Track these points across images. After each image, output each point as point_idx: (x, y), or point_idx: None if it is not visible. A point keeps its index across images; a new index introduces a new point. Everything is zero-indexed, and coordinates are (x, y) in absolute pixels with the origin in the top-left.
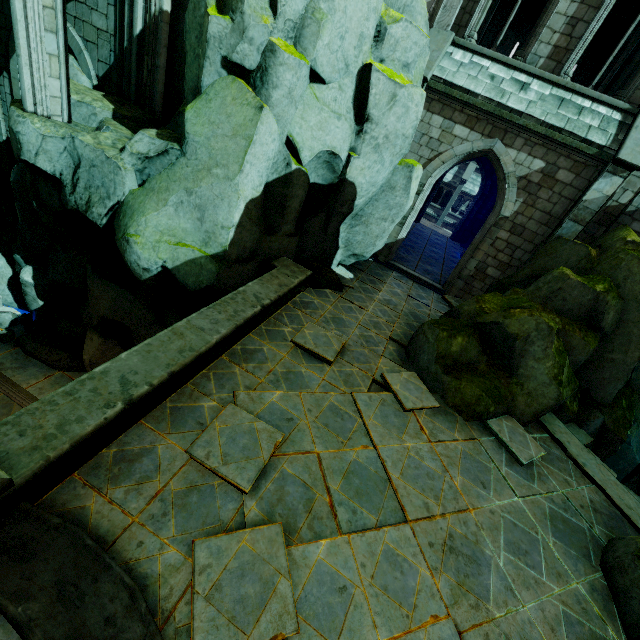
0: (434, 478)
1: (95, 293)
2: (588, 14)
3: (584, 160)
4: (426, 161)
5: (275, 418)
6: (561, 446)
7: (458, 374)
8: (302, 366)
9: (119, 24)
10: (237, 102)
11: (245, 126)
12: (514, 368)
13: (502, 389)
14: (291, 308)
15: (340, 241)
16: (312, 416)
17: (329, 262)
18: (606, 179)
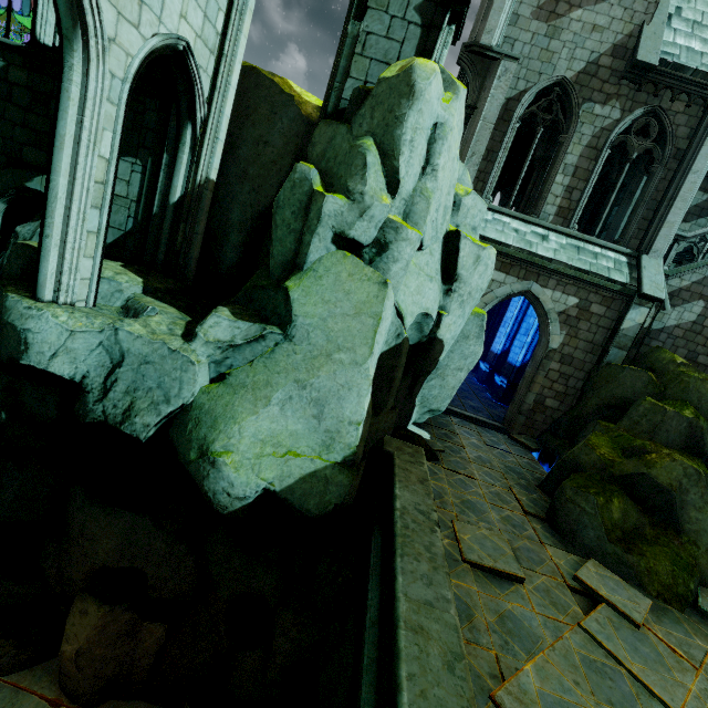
0: None
1: (91, 531)
2: (579, 184)
3: (610, 295)
4: None
5: None
6: None
7: (637, 548)
8: (503, 600)
9: (146, 191)
10: (355, 278)
11: (369, 303)
12: (679, 524)
13: (682, 554)
14: None
15: (416, 398)
16: (587, 693)
17: (406, 424)
18: (635, 310)
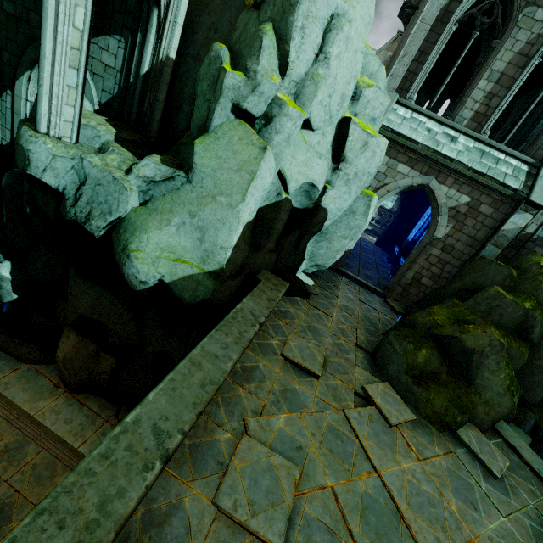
0: (435, 505)
1: (76, 293)
2: (501, 92)
3: (501, 198)
4: (373, 189)
5: (286, 448)
6: (516, 451)
7: (426, 384)
8: (295, 382)
9: (127, 63)
10: (243, 142)
11: (249, 162)
12: (472, 378)
13: (464, 398)
14: (273, 318)
15: (306, 253)
16: (317, 441)
17: (295, 271)
18: (520, 215)
